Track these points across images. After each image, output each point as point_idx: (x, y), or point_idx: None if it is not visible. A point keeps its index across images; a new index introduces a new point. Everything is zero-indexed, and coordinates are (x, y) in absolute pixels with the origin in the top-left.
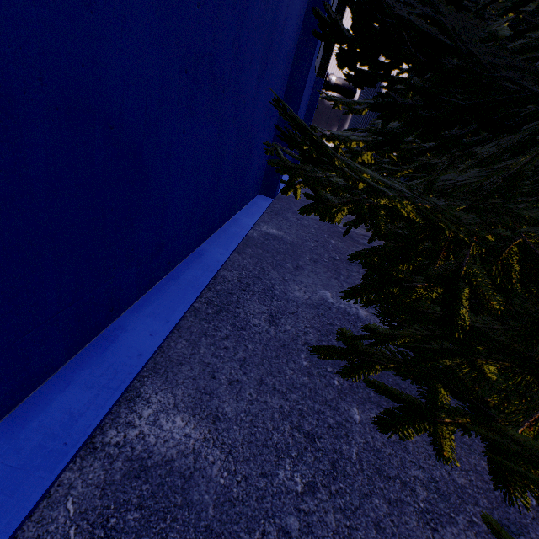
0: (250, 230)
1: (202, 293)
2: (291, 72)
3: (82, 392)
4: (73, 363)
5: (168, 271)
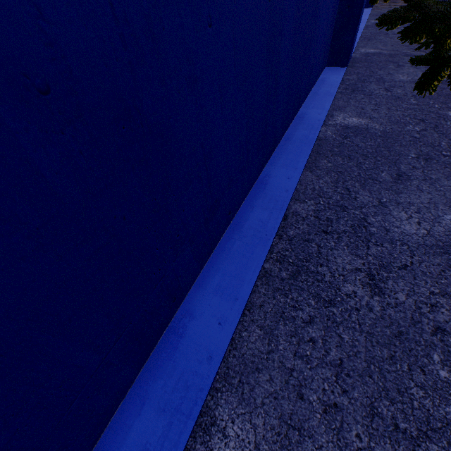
0: (321, 127)
1: (272, 245)
2: None
3: (156, 416)
4: (147, 370)
5: (230, 220)
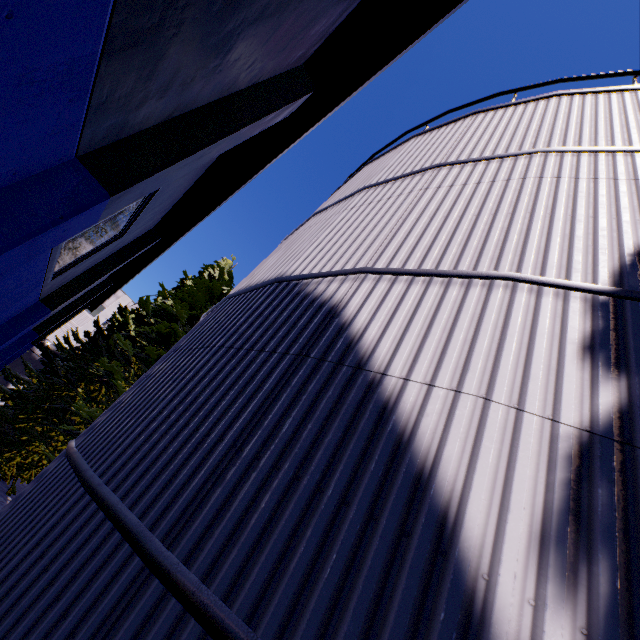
0: None
1: None
2: (1, 351)
3: None
4: None
5: None
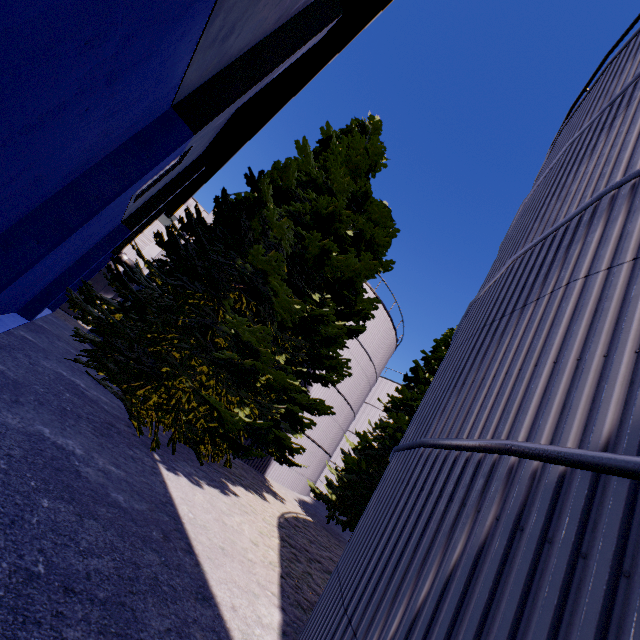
0: (12, 329)
1: None
2: (90, 251)
3: None
4: None
5: None
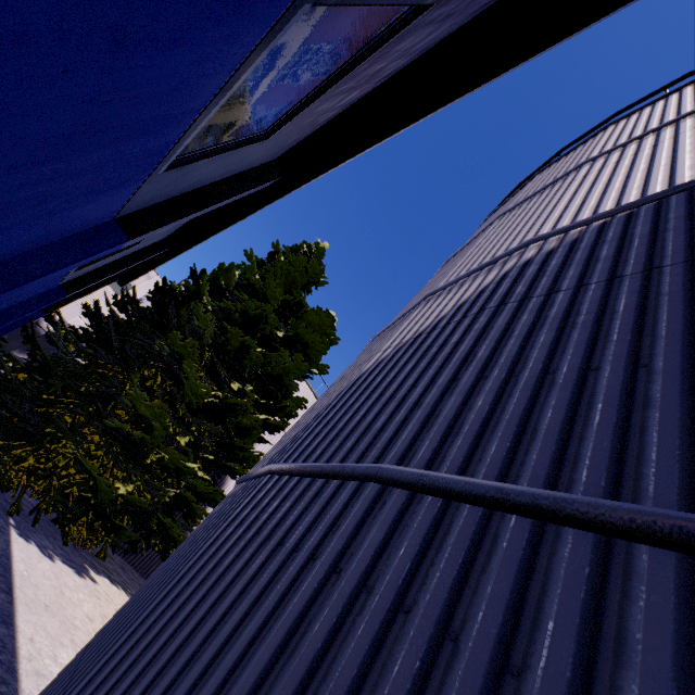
0: None
1: None
2: (15, 306)
3: None
4: None
5: None
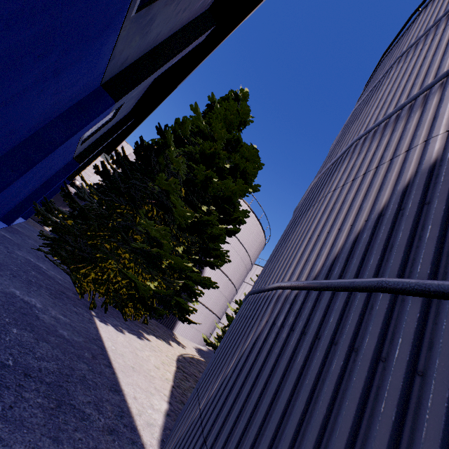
0: None
1: None
2: (51, 178)
3: None
4: None
5: None
